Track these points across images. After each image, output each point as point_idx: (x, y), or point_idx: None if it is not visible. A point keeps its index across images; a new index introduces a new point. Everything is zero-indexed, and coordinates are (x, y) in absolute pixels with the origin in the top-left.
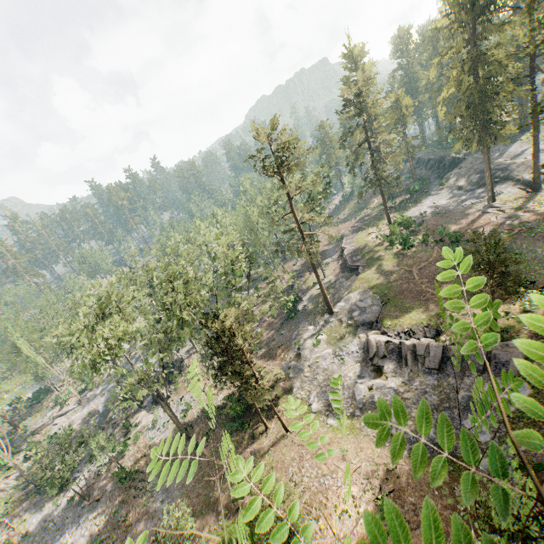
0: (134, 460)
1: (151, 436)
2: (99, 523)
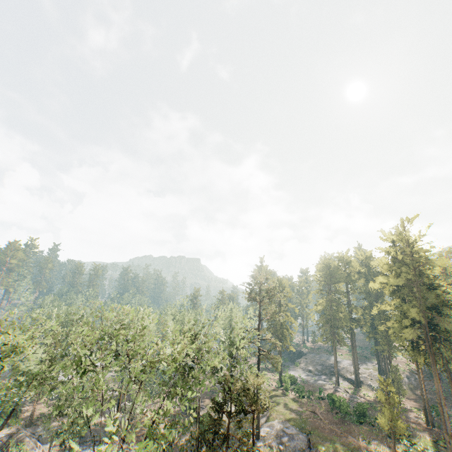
0: None
1: None
2: None
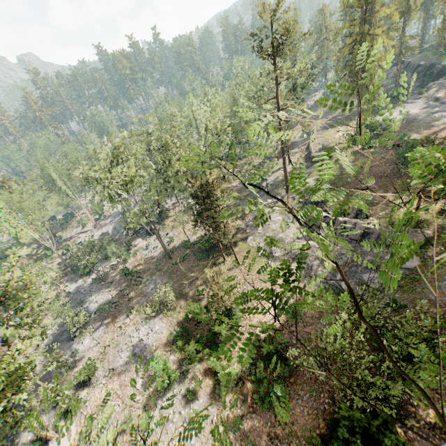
0: (134, 265)
1: (145, 254)
2: (112, 294)
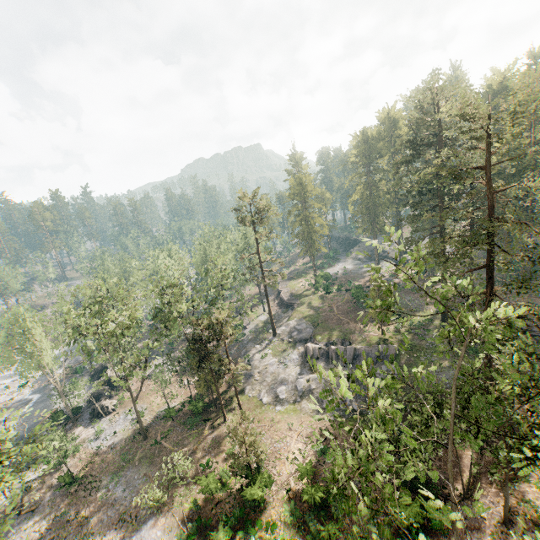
0: (76, 469)
1: (96, 446)
2: (40, 528)
